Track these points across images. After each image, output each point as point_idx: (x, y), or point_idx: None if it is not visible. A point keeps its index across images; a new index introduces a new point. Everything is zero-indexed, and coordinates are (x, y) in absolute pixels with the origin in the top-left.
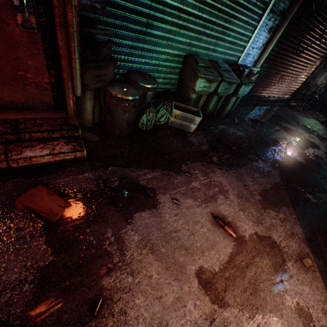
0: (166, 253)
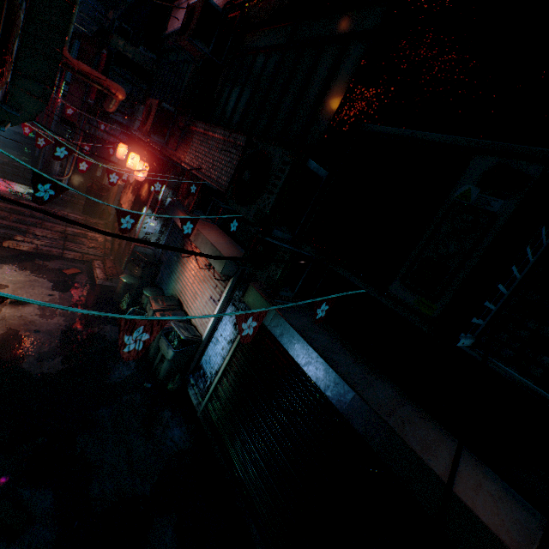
0: (26, 283)
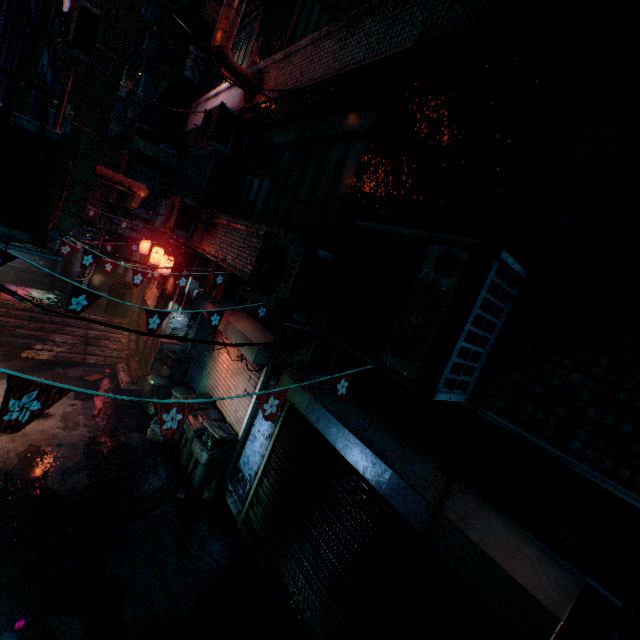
0: None
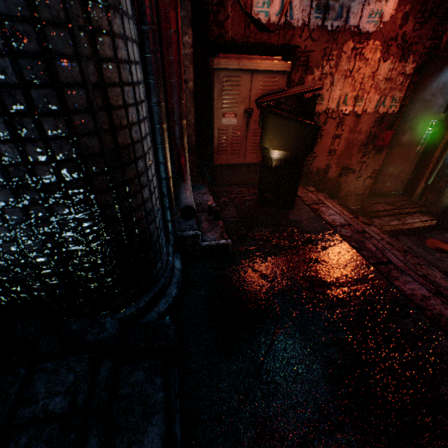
0: None
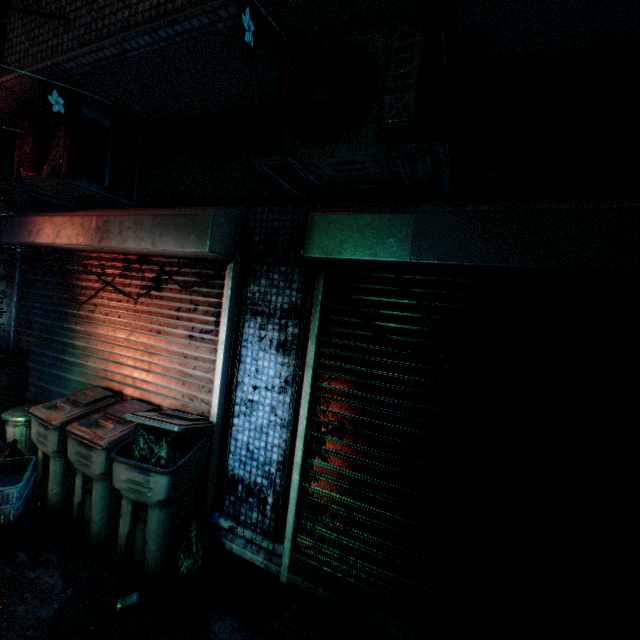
0: None
